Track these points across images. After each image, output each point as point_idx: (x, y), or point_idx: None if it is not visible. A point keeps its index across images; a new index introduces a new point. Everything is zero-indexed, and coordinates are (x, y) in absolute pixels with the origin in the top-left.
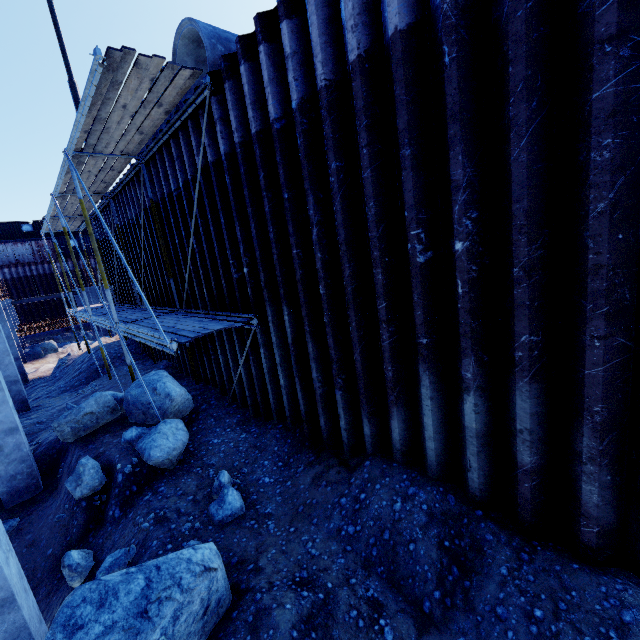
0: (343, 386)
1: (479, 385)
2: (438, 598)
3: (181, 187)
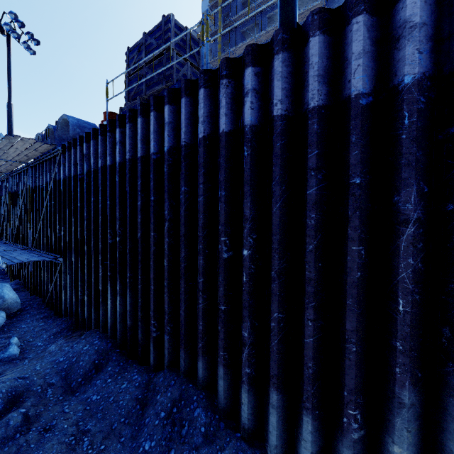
0: (89, 295)
1: (121, 293)
2: (80, 381)
3: (44, 185)
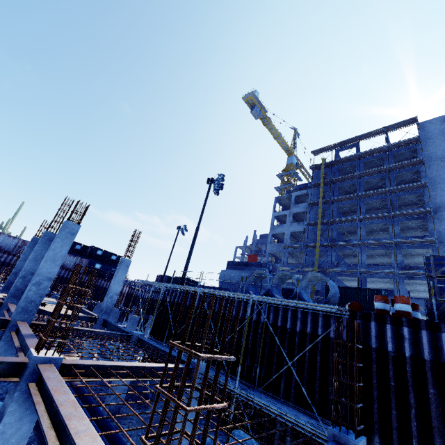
0: None
1: None
2: None
3: (297, 331)
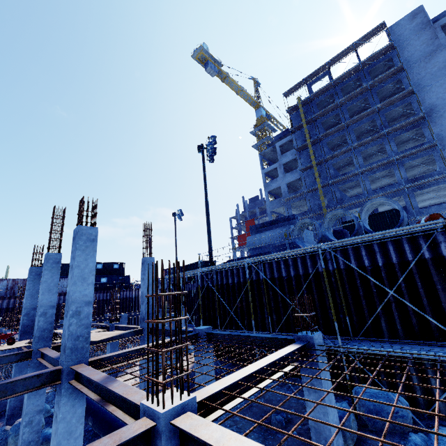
0: None
1: None
2: None
3: (380, 265)
